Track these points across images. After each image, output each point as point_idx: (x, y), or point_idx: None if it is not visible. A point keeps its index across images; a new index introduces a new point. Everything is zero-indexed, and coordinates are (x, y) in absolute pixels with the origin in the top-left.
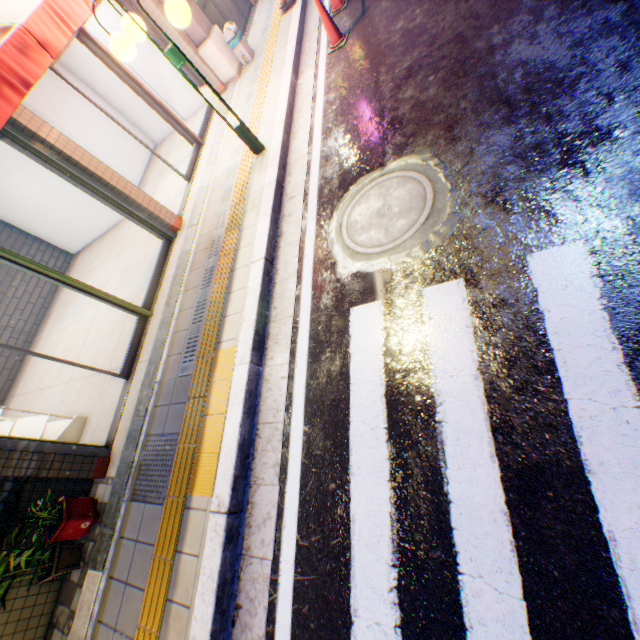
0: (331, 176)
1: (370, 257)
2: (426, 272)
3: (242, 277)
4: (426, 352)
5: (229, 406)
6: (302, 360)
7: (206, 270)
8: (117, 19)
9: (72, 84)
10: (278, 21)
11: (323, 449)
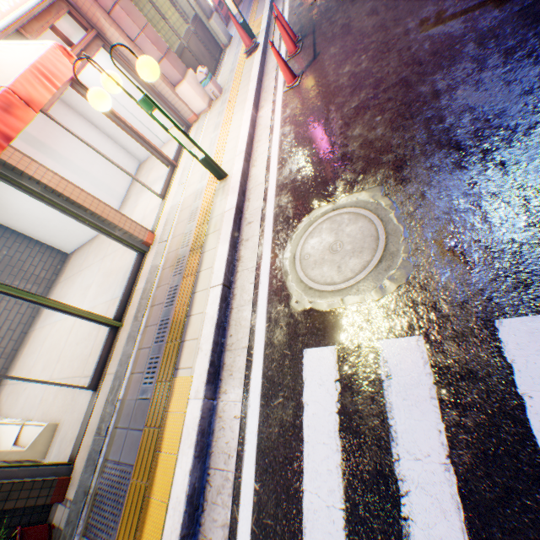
0: (285, 205)
1: (323, 294)
2: (382, 321)
3: (201, 301)
4: (386, 420)
5: (181, 446)
6: (255, 400)
7: (171, 287)
8: (109, 67)
9: (62, 125)
10: (243, 63)
11: (274, 518)
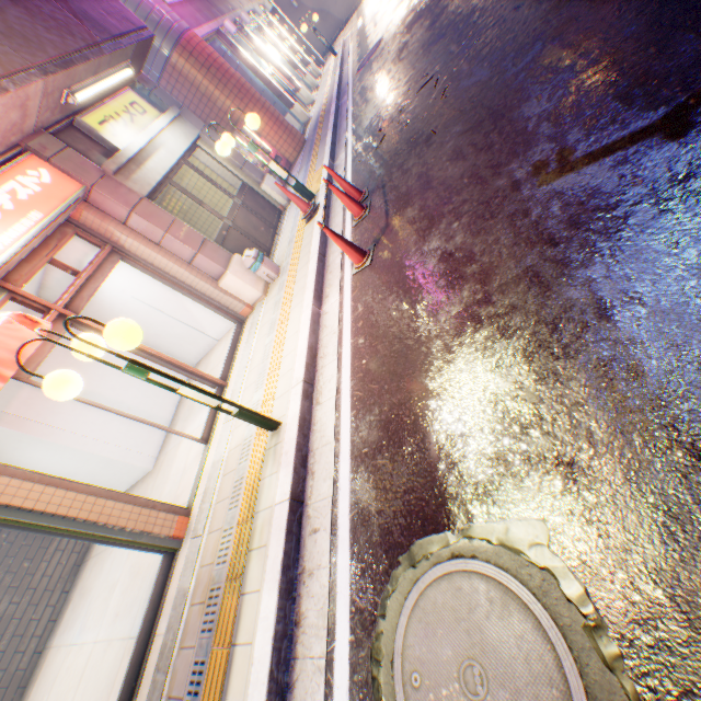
0: (367, 506)
1: None
2: None
3: None
4: None
5: None
6: None
7: (195, 661)
8: (137, 274)
9: None
10: (302, 230)
11: None
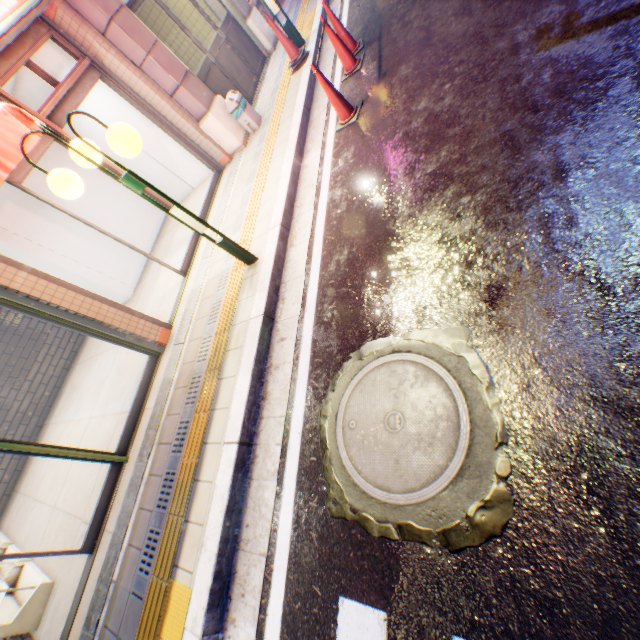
0: (329, 322)
1: (371, 504)
2: (459, 598)
3: (212, 460)
4: None
5: None
6: None
7: (181, 421)
8: (115, 101)
9: (43, 199)
10: (288, 81)
11: None
